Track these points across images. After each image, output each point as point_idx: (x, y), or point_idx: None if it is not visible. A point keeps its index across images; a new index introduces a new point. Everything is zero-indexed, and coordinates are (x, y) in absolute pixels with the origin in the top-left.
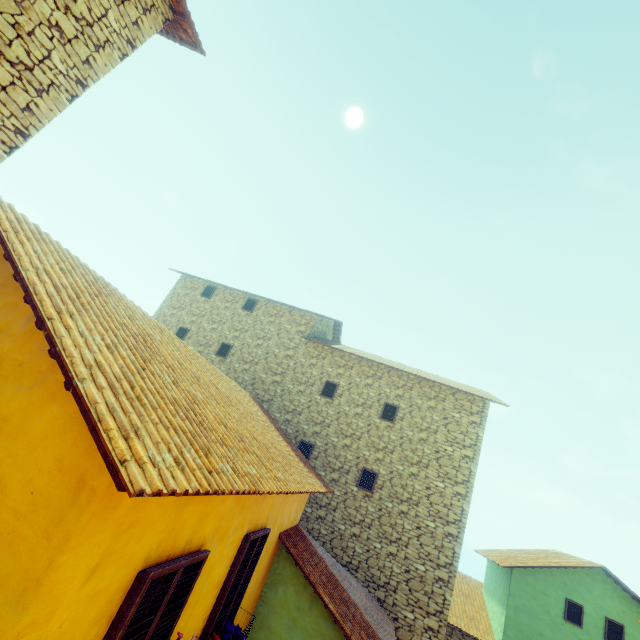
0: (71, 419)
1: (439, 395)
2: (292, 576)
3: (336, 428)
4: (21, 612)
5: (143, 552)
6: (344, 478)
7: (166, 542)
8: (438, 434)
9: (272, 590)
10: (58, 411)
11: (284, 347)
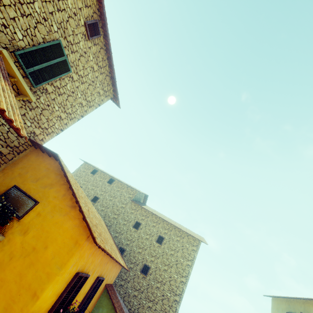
0: (75, 225)
1: (182, 235)
2: (106, 304)
3: (136, 243)
4: (61, 270)
5: (79, 266)
6: (135, 267)
7: (83, 266)
8: (178, 253)
9: (97, 310)
10: (71, 223)
11: (121, 203)
